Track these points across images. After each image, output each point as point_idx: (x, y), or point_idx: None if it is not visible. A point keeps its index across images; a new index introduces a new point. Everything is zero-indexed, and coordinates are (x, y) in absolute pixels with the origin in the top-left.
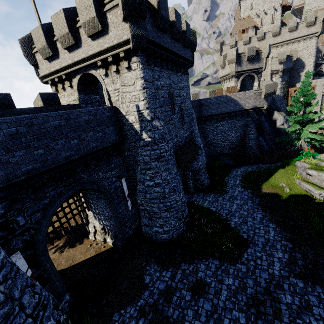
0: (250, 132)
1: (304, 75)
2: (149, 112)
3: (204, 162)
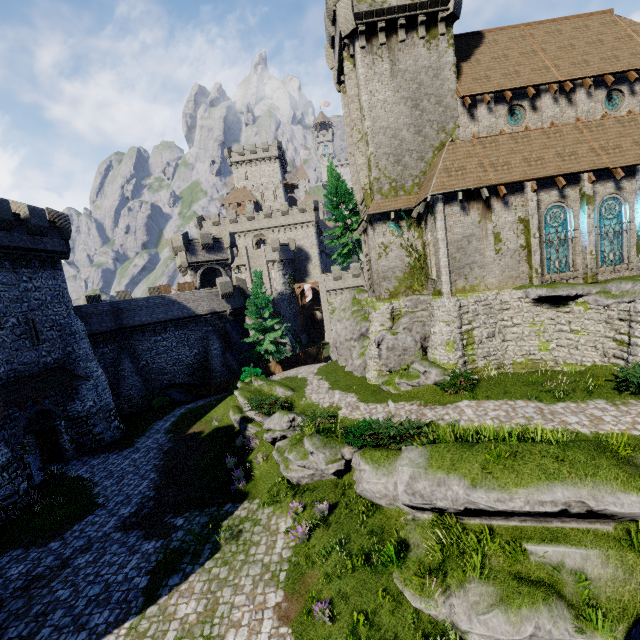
0: (212, 348)
1: (312, 268)
2: None
3: (106, 401)
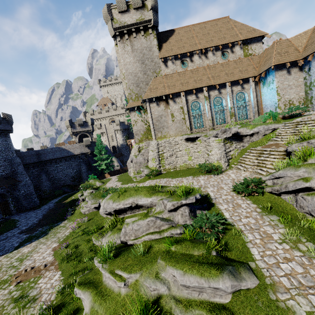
0: (82, 169)
1: None
2: None
3: (30, 191)
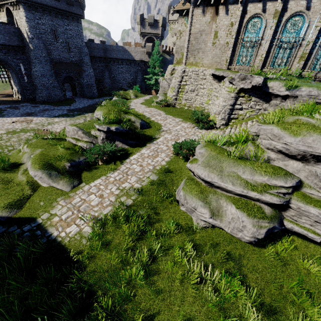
0: (138, 77)
1: None
2: (30, 34)
3: (91, 82)
